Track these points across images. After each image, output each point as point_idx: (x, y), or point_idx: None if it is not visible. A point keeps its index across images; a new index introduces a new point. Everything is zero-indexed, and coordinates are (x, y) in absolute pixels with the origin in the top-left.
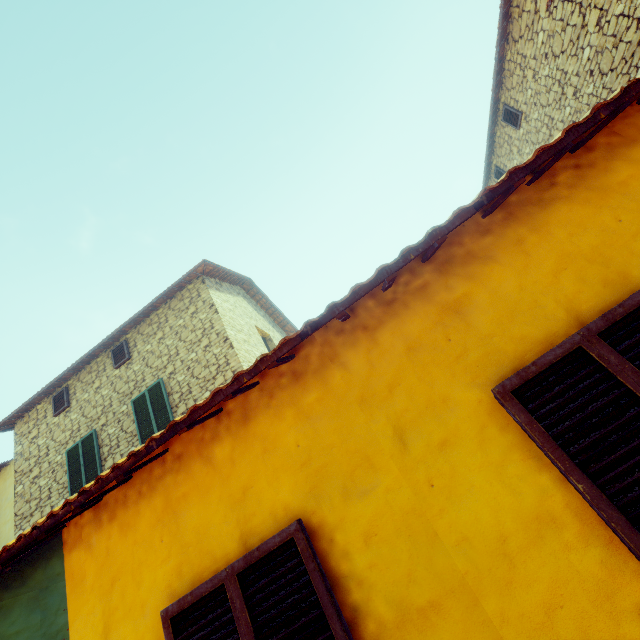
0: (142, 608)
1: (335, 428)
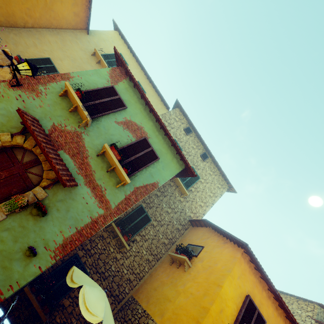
0: (244, 285)
1: (274, 322)
